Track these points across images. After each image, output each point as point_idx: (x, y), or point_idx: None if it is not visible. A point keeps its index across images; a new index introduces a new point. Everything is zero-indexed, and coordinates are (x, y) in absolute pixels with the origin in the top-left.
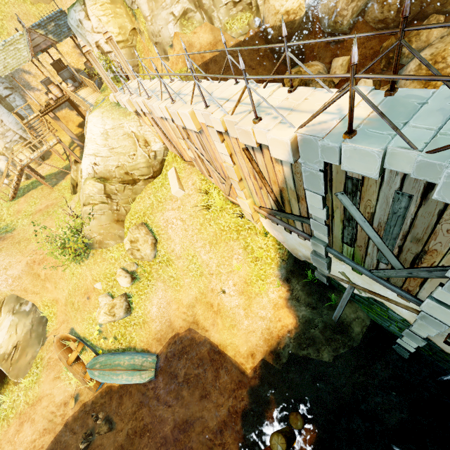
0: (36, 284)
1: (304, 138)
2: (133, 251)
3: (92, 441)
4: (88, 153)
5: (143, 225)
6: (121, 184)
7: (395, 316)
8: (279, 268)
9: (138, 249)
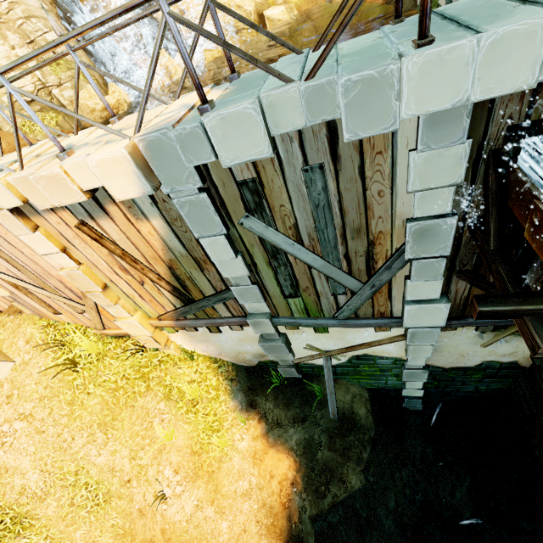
0: None
1: (147, 142)
2: None
3: None
4: None
5: None
6: None
7: (385, 362)
8: (233, 396)
9: None
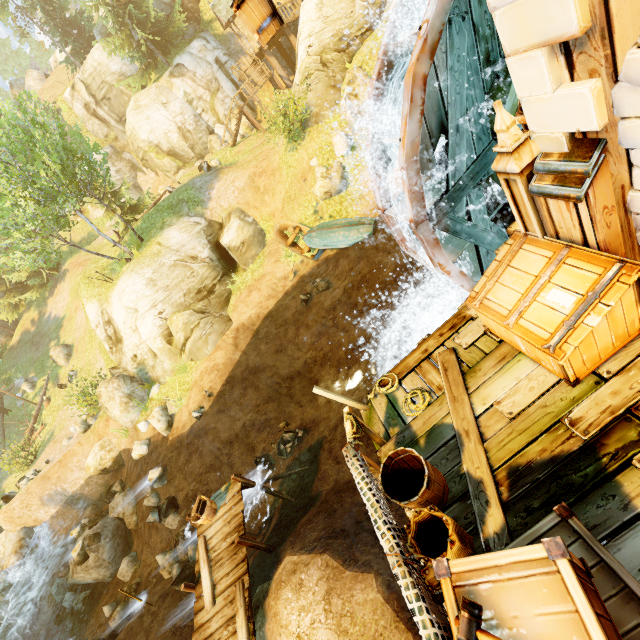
0: (256, 198)
1: None
2: (351, 99)
3: (310, 302)
4: (304, 38)
5: (361, 69)
6: (337, 52)
7: None
8: None
9: (356, 94)
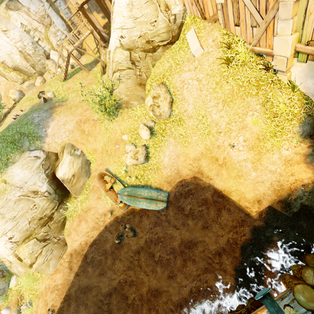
0: (82, 137)
1: None
2: (154, 107)
3: (122, 240)
4: (116, 27)
5: (163, 84)
6: (143, 52)
7: None
8: (301, 125)
9: (158, 105)
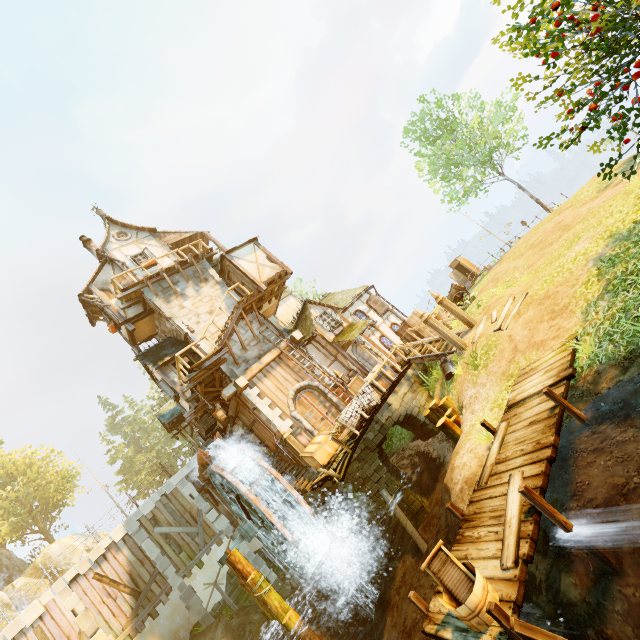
0: None
1: (126, 521)
2: None
3: None
4: None
5: None
6: None
7: None
8: None
9: None
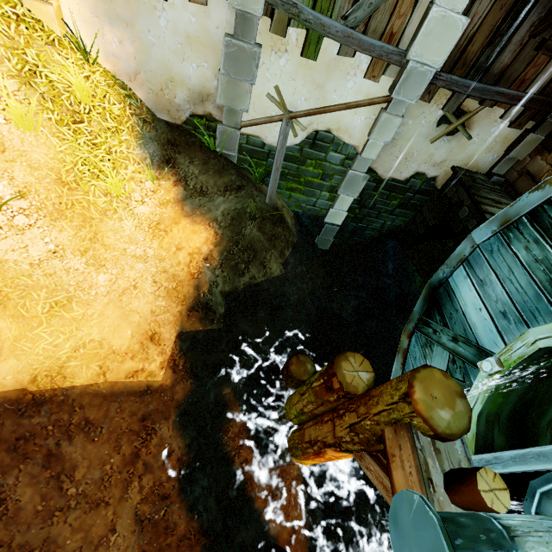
0: None
1: None
2: None
3: None
4: None
5: None
6: None
7: (335, 159)
8: (141, 142)
9: None
